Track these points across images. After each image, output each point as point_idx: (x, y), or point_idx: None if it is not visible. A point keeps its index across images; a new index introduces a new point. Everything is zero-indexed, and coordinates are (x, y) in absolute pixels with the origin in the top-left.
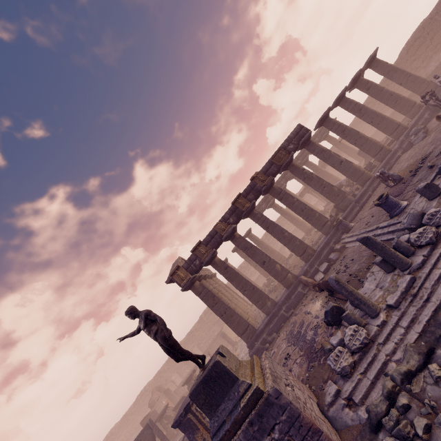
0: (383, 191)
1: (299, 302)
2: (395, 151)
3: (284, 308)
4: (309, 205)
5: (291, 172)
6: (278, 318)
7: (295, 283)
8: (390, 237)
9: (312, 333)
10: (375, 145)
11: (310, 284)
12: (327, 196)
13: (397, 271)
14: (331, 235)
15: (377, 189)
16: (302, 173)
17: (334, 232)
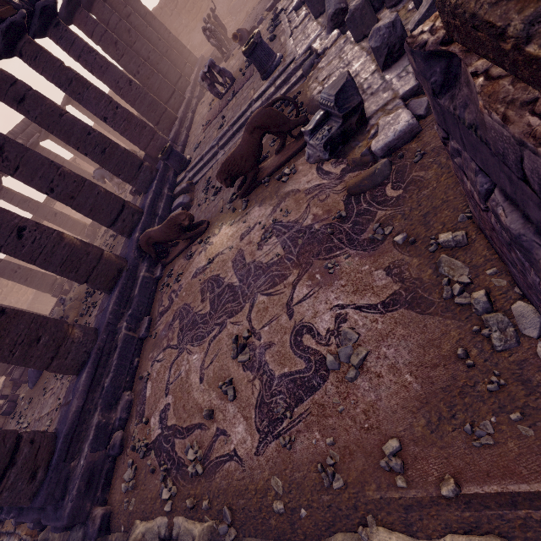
0: (209, 112)
1: (153, 298)
2: (189, 98)
3: (126, 323)
4: (68, 216)
5: (32, 59)
6: (119, 352)
7: (128, 267)
8: (285, 88)
9: (276, 240)
10: (166, 83)
11: (183, 216)
12: (126, 127)
13: (389, 12)
14: (158, 180)
15: (192, 128)
16: (62, 66)
17: (162, 177)
